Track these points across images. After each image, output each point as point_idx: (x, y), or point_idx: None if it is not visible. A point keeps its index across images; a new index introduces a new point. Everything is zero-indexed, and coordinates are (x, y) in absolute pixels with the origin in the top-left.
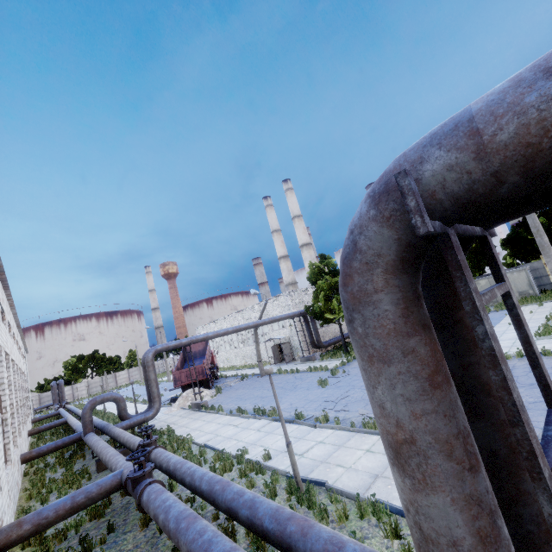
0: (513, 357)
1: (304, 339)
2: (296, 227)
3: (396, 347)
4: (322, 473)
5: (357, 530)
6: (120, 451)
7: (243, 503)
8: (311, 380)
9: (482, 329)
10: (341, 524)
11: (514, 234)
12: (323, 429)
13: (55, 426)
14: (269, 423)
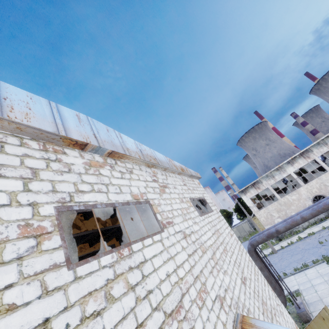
0: None
1: None
2: None
3: (257, 259)
4: None
5: None
6: None
7: None
8: None
9: (262, 255)
10: None
11: (237, 207)
12: None
13: None
14: None
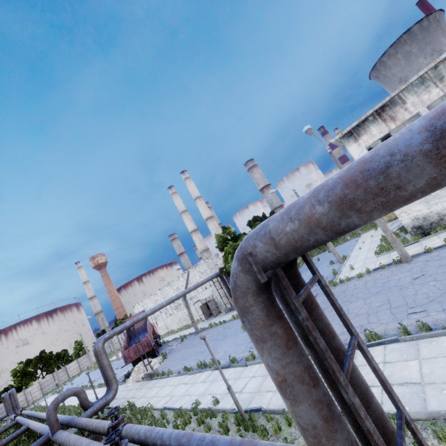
0: (365, 274)
1: (224, 294)
2: (198, 206)
3: (267, 333)
4: (258, 401)
5: (288, 436)
6: (90, 438)
7: (206, 445)
8: (236, 327)
9: (301, 317)
10: (278, 435)
11: None
12: (252, 366)
13: (17, 436)
14: (212, 373)
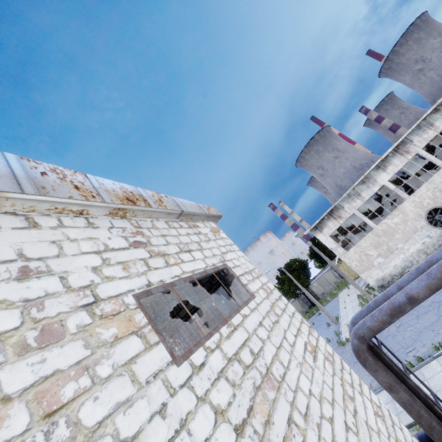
0: None
1: None
2: None
3: (377, 366)
4: None
5: None
6: None
7: None
8: None
9: (387, 356)
10: None
11: (312, 251)
12: None
13: None
14: None
